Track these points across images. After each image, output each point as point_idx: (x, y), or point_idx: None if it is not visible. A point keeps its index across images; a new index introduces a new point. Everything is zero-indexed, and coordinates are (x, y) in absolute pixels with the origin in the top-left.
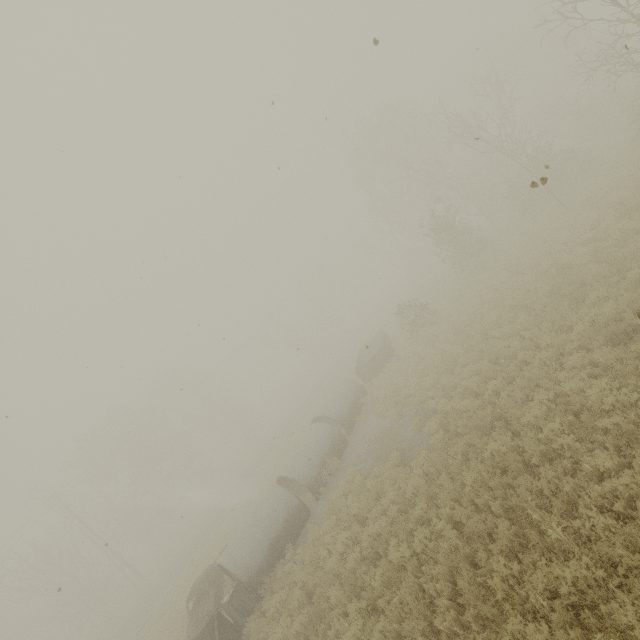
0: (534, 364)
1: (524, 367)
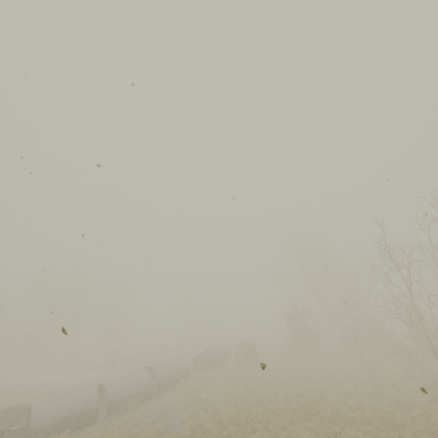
0: (254, 434)
1: (252, 433)
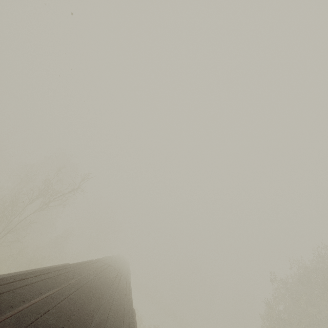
0: None
1: None
